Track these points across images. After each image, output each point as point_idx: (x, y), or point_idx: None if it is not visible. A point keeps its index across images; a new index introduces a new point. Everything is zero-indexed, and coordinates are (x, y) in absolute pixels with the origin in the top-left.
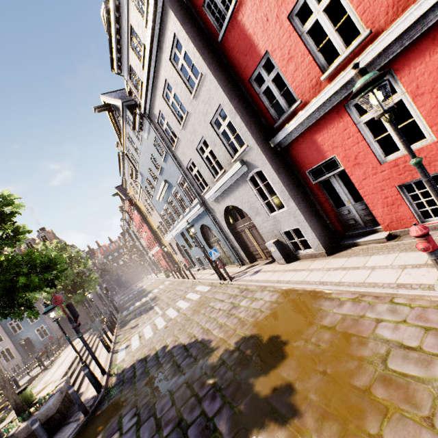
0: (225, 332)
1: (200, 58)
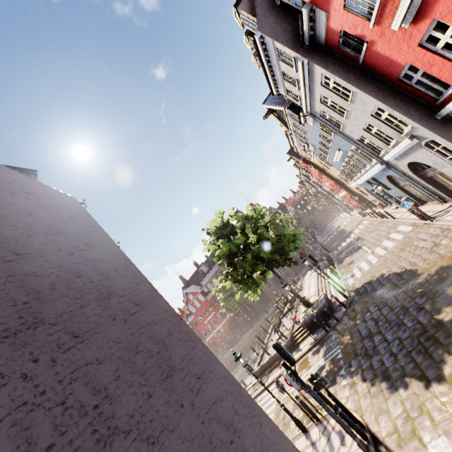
0: (427, 264)
1: (348, 85)
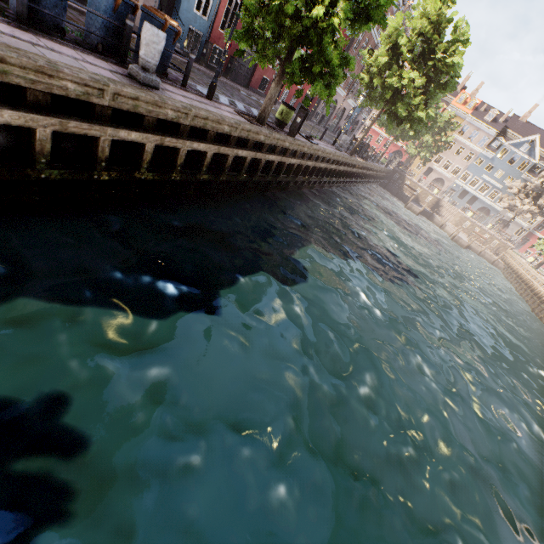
0: None
1: None
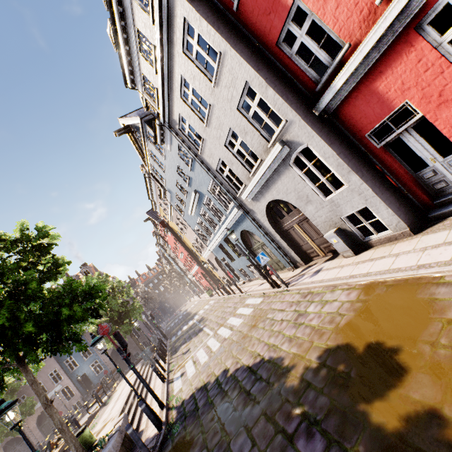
0: (298, 345)
1: (216, 34)
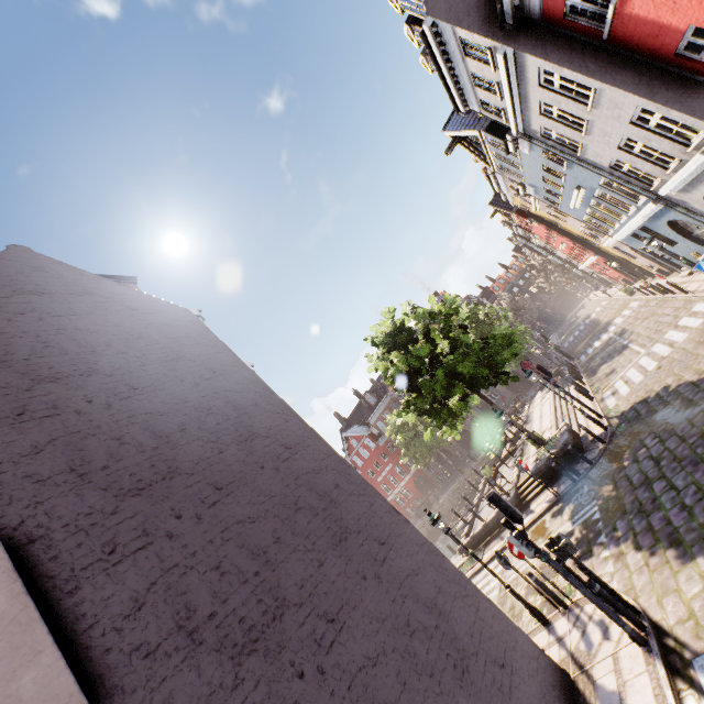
0: None
1: (585, 79)
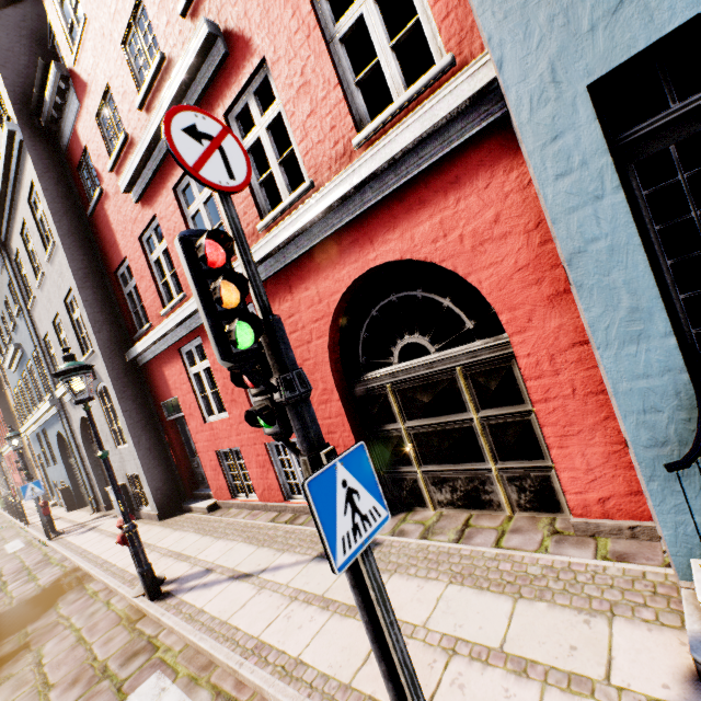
0: None
1: (54, 224)
